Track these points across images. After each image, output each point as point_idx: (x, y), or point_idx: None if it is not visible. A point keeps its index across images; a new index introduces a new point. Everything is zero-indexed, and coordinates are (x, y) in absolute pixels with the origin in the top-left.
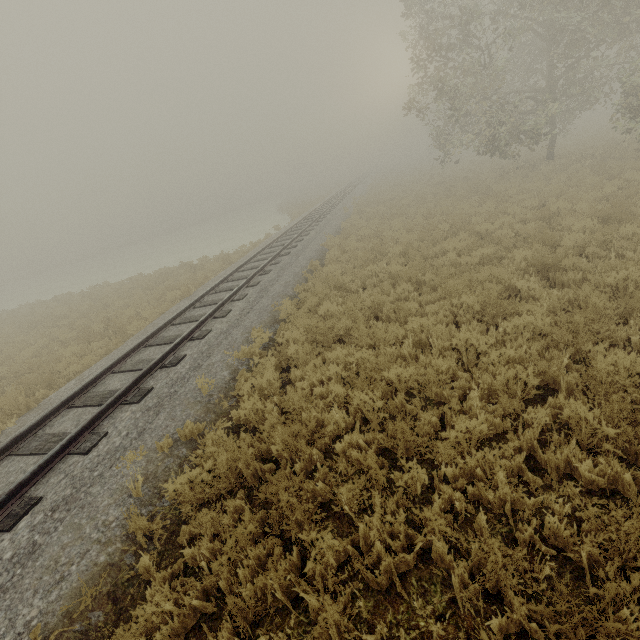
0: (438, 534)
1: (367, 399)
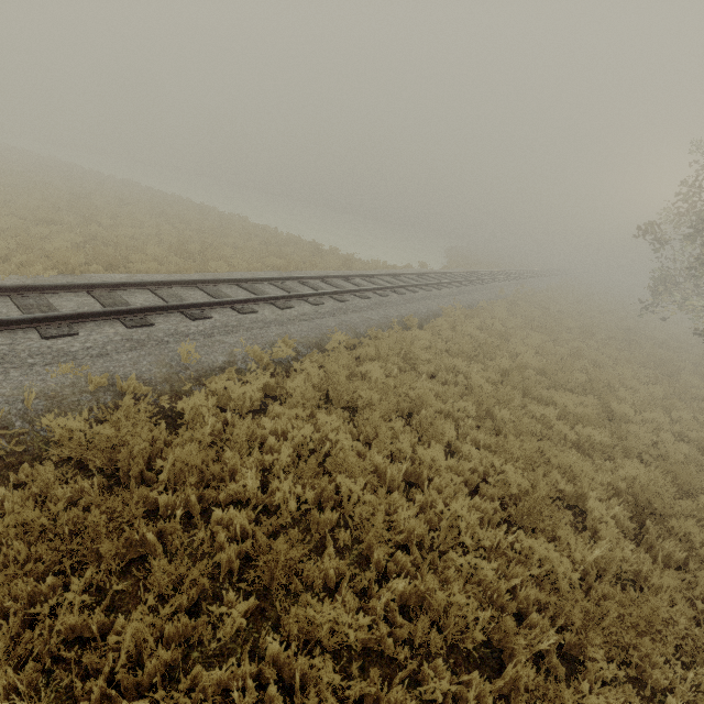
0: None
1: (287, 489)
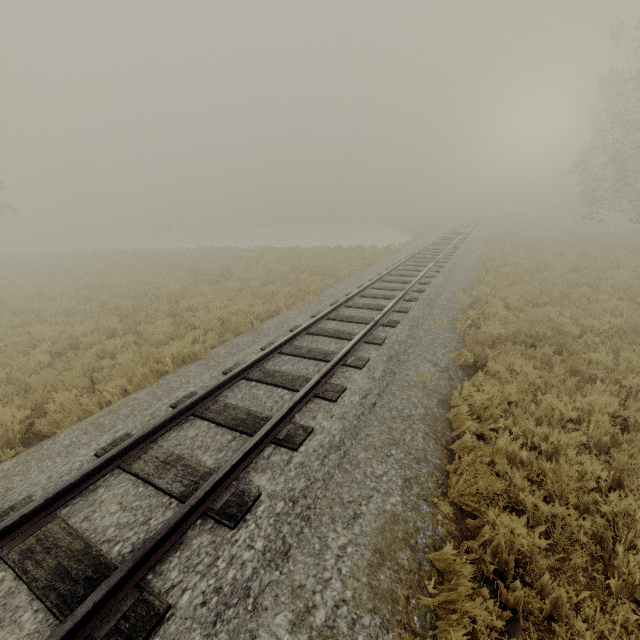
0: None
1: (597, 323)
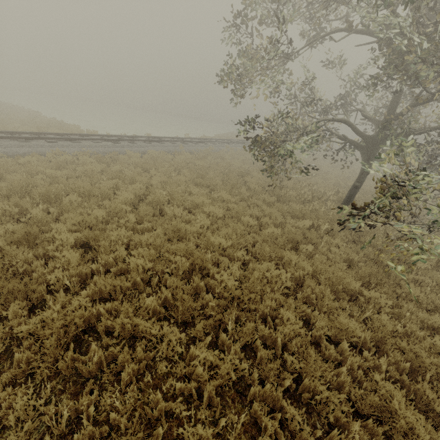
0: None
1: None
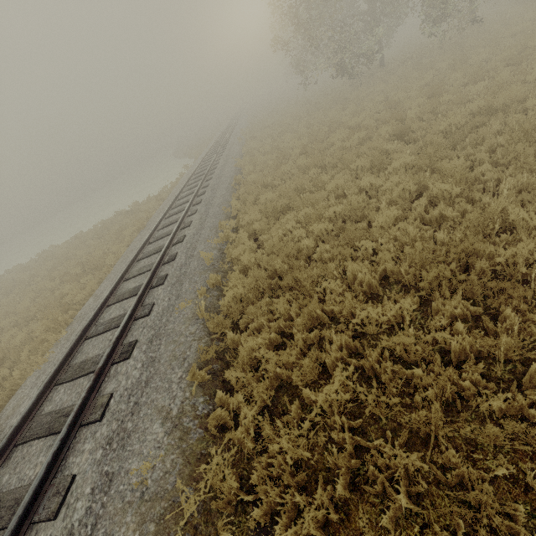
0: (388, 260)
1: (323, 226)
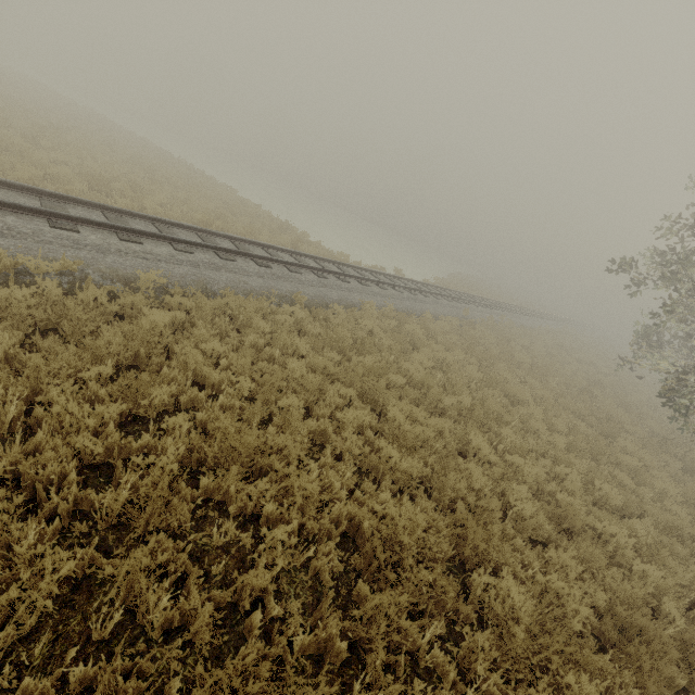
0: None
1: None
